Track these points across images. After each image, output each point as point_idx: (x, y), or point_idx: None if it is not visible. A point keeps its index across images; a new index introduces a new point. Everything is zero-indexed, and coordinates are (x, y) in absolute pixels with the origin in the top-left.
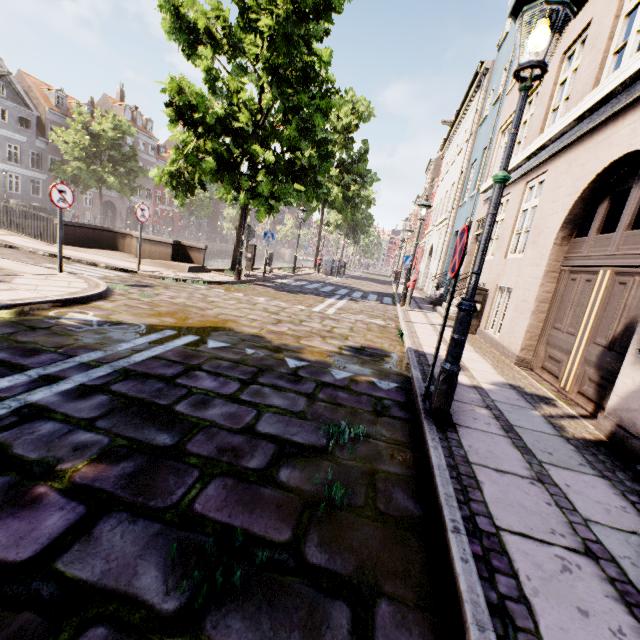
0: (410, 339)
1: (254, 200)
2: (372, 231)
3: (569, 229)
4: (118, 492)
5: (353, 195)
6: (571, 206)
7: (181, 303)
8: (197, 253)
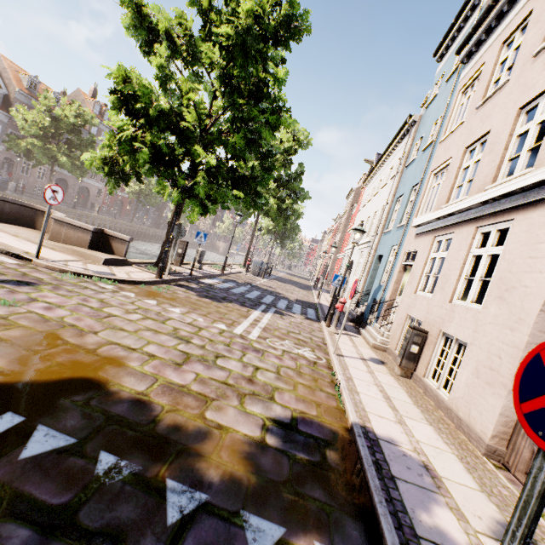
0: (350, 397)
1: (189, 200)
2: (297, 238)
3: None
4: None
5: (286, 207)
6: None
7: (56, 319)
8: (120, 244)
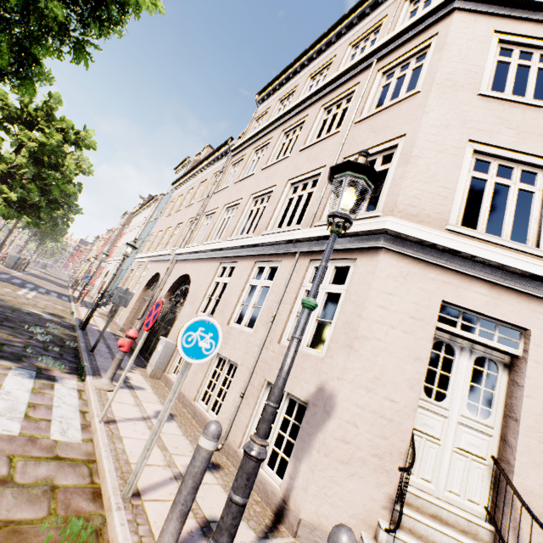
0: (78, 315)
1: None
2: (62, 238)
3: (148, 287)
4: (4, 320)
5: (57, 215)
6: (149, 280)
7: None
8: None
